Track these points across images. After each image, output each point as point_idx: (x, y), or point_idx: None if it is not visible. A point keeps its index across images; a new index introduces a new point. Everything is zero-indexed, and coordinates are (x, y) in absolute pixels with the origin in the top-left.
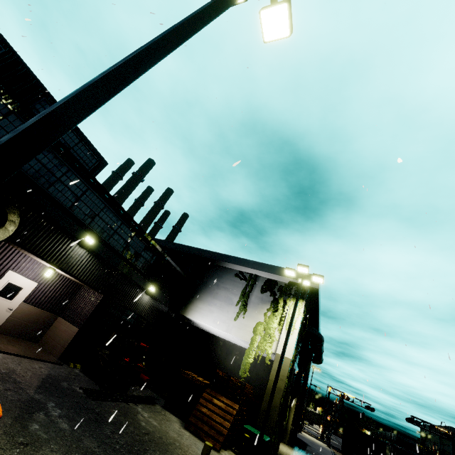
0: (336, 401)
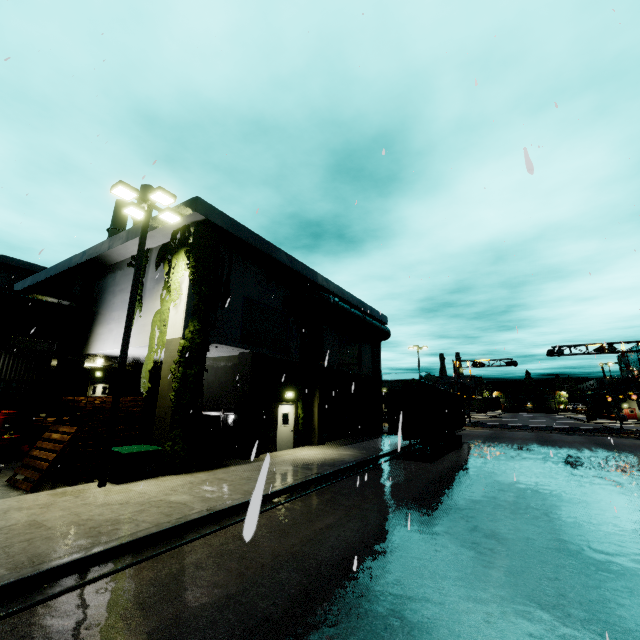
0: (470, 374)
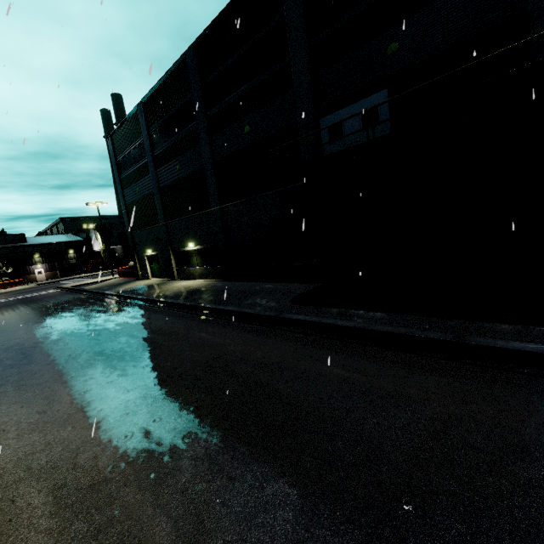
0: None
